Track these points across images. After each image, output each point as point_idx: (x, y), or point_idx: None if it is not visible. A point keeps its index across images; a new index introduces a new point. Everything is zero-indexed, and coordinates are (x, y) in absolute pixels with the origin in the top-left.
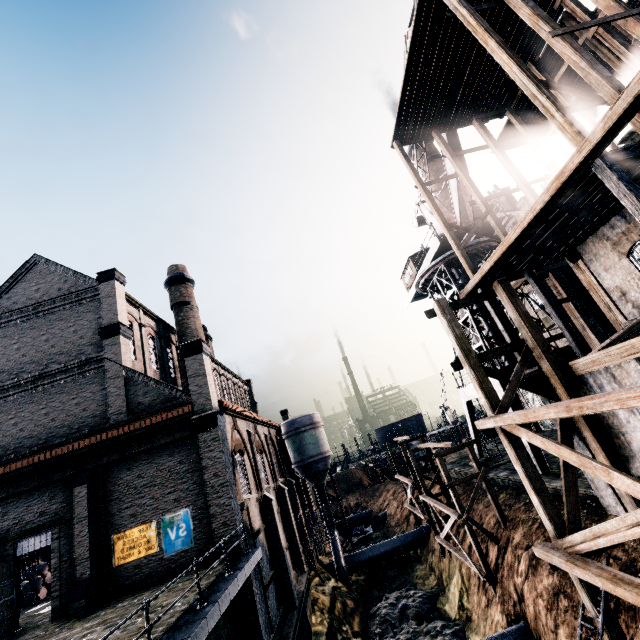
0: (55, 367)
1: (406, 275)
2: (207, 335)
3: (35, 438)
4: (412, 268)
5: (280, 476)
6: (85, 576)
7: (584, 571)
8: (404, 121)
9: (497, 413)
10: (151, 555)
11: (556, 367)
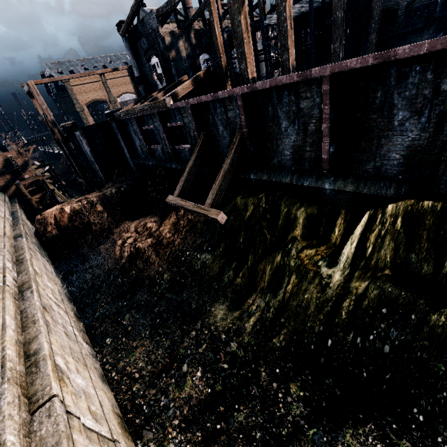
0: None
1: None
2: None
3: None
4: None
5: None
6: None
7: None
8: None
9: None
10: None
11: None
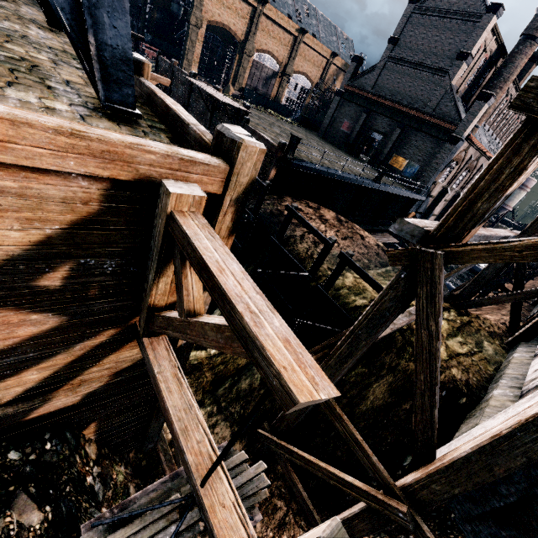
0: (428, 63)
1: None
2: None
3: (400, 95)
4: None
5: None
6: (381, 159)
7: None
8: None
9: None
10: (399, 170)
11: None
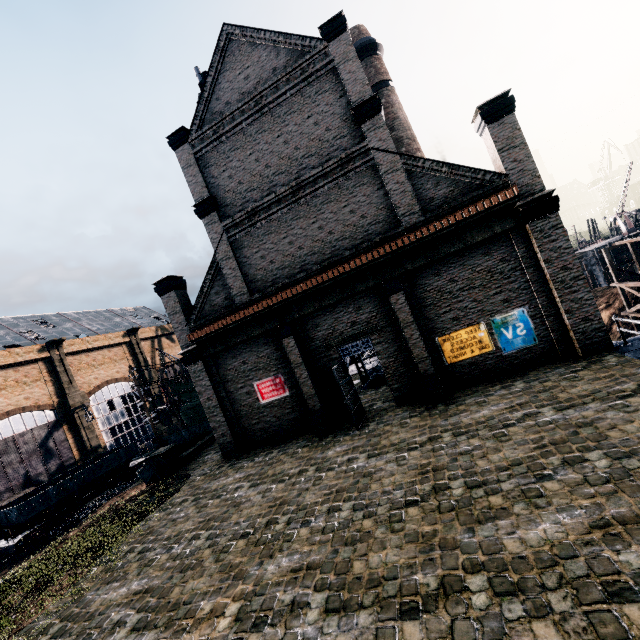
0: (312, 172)
1: None
2: None
3: (318, 254)
4: None
5: None
6: (430, 372)
7: None
8: None
9: None
10: (486, 354)
11: None
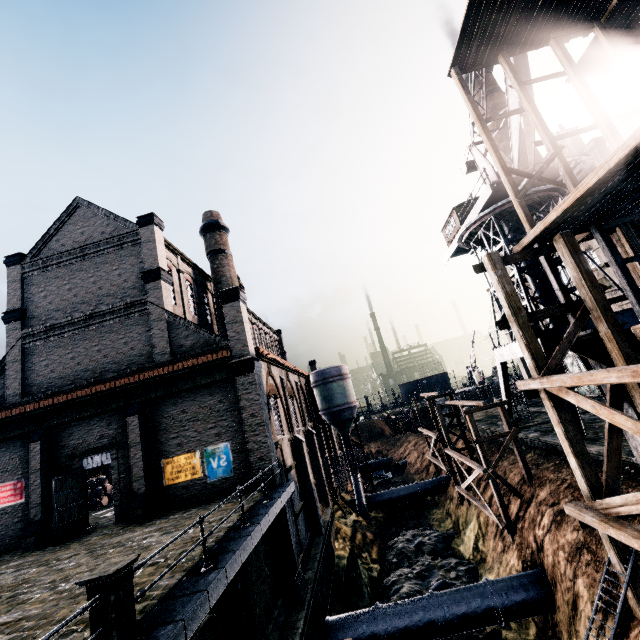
0: (104, 308)
1: (448, 228)
2: (240, 284)
3: (91, 372)
4: (455, 220)
5: (308, 421)
6: (141, 491)
7: (620, 532)
8: (467, 42)
9: (543, 375)
10: (196, 479)
11: (615, 331)
